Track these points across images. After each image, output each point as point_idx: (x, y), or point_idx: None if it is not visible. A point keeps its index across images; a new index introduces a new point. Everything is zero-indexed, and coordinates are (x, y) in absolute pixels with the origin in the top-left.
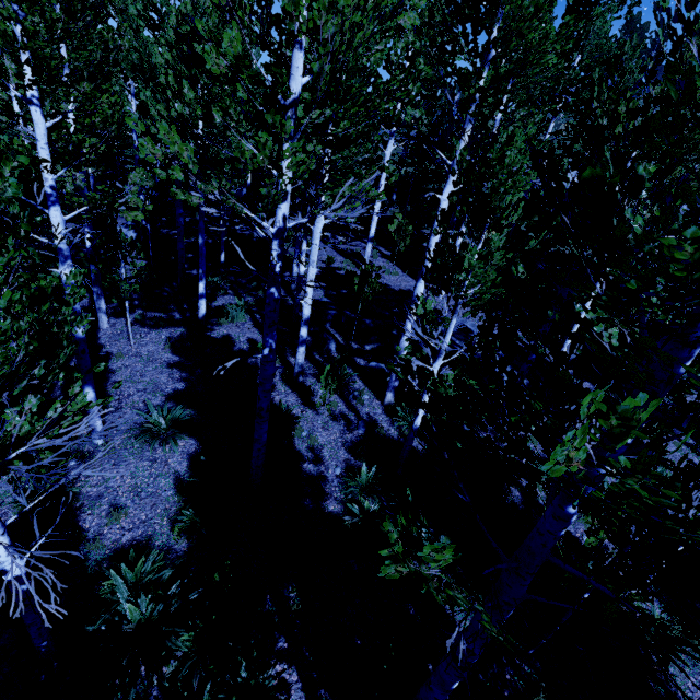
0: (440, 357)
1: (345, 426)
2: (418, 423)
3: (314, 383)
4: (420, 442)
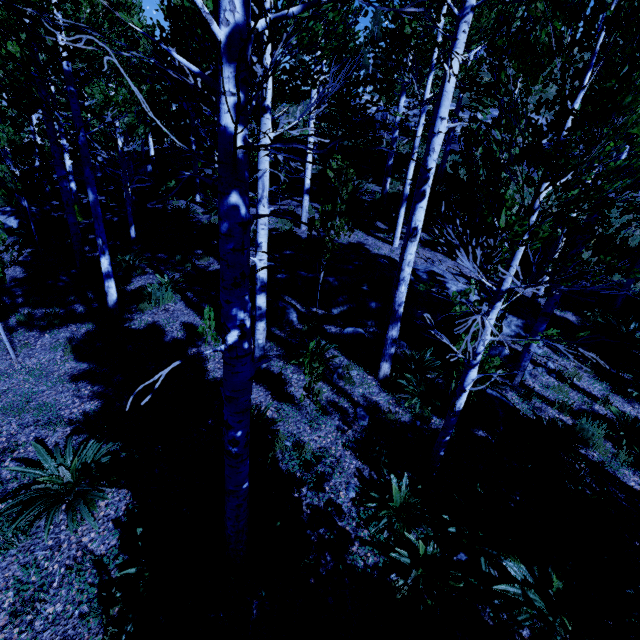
0: (499, 301)
1: (339, 419)
2: (462, 404)
3: (282, 367)
4: (440, 421)
